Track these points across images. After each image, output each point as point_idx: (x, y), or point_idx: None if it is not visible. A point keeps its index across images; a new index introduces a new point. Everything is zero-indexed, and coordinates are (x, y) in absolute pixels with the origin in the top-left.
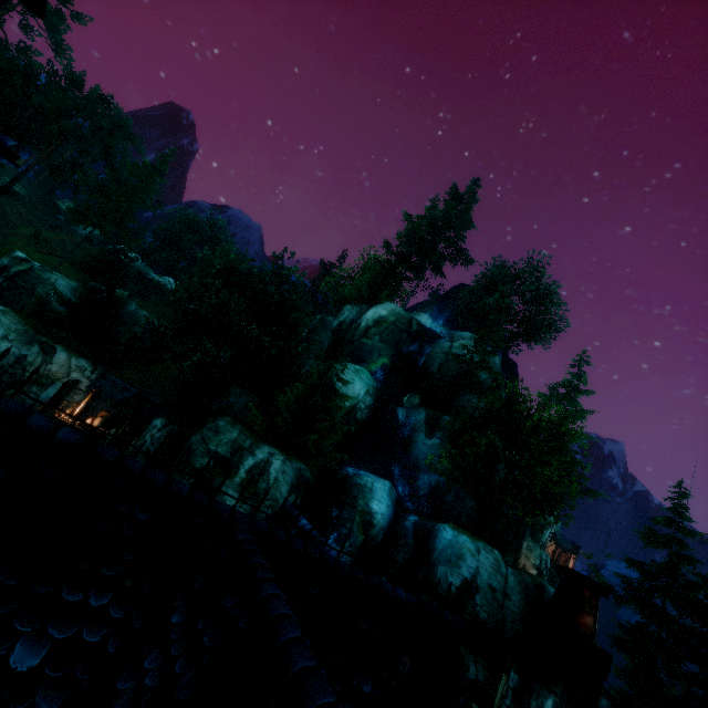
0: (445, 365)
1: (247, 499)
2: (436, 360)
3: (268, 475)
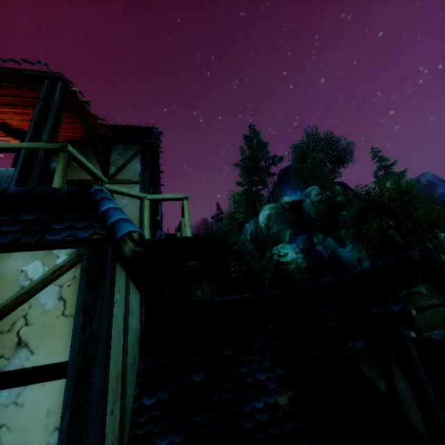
0: (317, 210)
1: None
2: (310, 211)
3: None
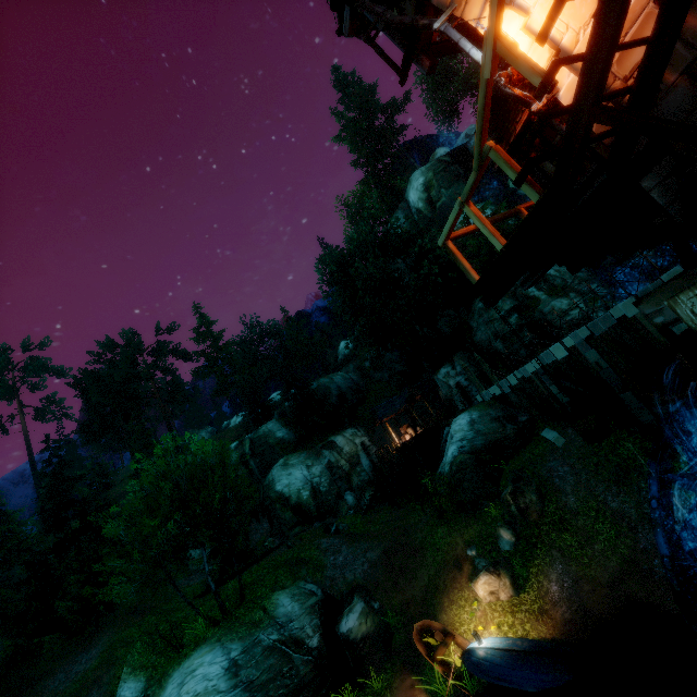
0: None
1: (566, 294)
2: None
3: (550, 276)
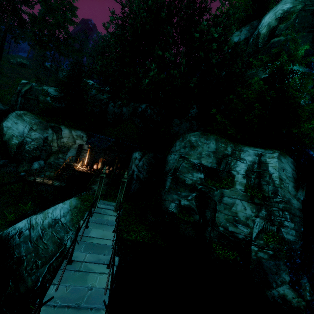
0: None
1: (258, 206)
2: None
3: (268, 175)
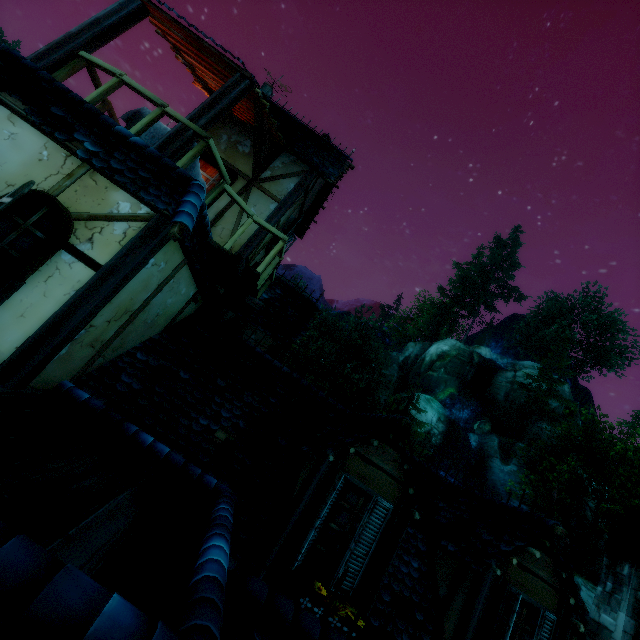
0: (511, 393)
1: None
2: (501, 388)
3: None
